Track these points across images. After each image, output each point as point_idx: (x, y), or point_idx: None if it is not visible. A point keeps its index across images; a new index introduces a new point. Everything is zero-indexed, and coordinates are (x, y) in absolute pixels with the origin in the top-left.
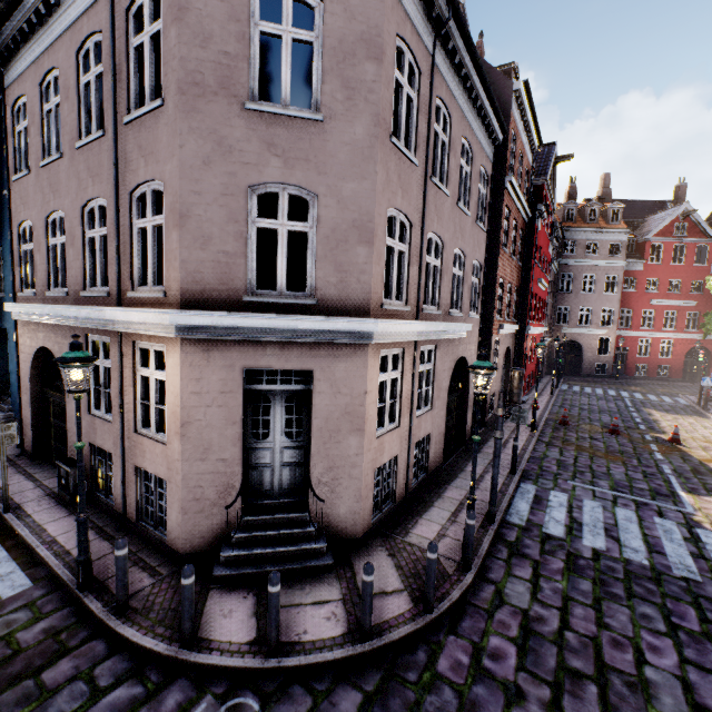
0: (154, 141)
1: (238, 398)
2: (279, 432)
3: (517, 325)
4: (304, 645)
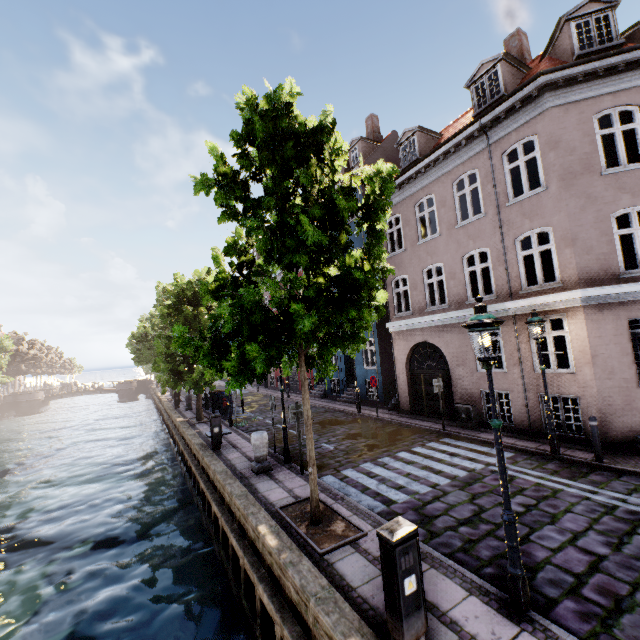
0: (537, 209)
1: (626, 338)
2: None
3: None
4: None
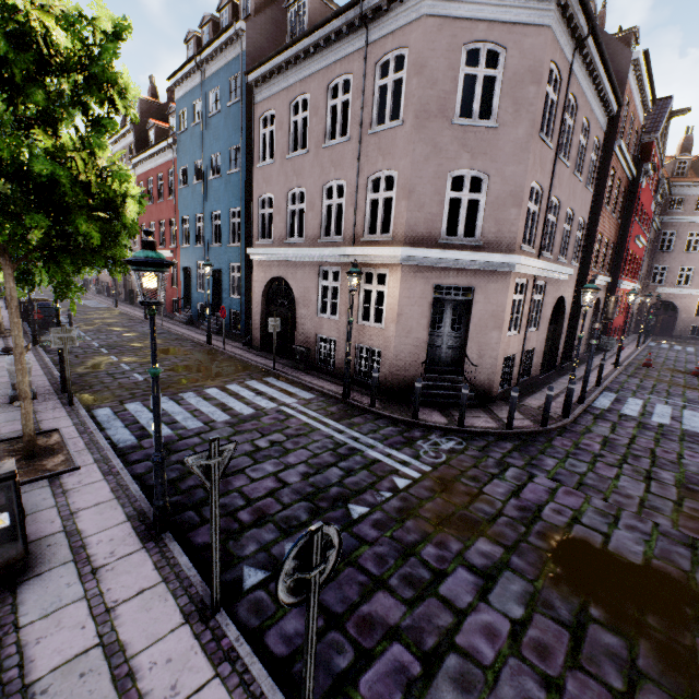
0: (391, 146)
1: (429, 302)
2: (447, 326)
3: (610, 278)
4: (475, 427)
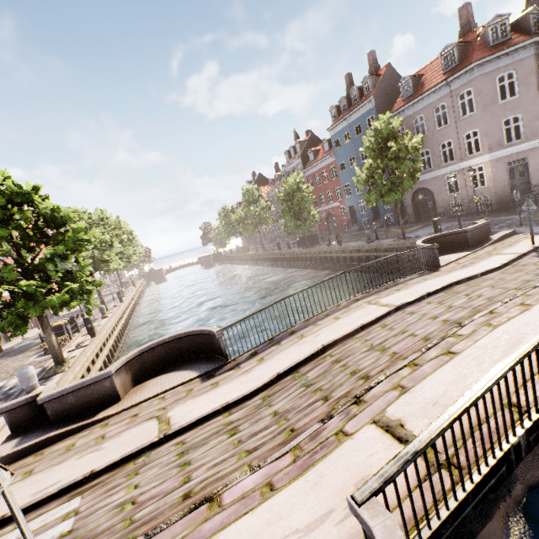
0: (472, 122)
1: (506, 170)
2: (517, 176)
3: None
4: None
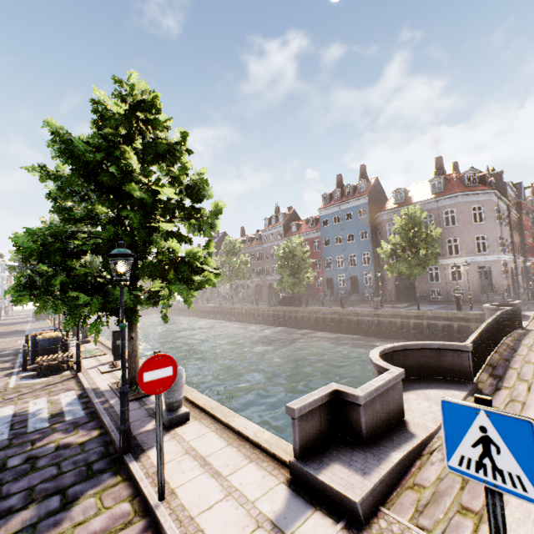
0: (454, 231)
1: (477, 271)
2: (483, 278)
3: (523, 258)
4: None
